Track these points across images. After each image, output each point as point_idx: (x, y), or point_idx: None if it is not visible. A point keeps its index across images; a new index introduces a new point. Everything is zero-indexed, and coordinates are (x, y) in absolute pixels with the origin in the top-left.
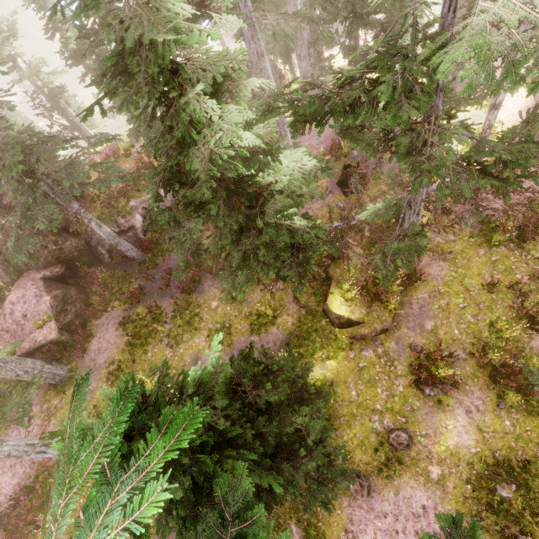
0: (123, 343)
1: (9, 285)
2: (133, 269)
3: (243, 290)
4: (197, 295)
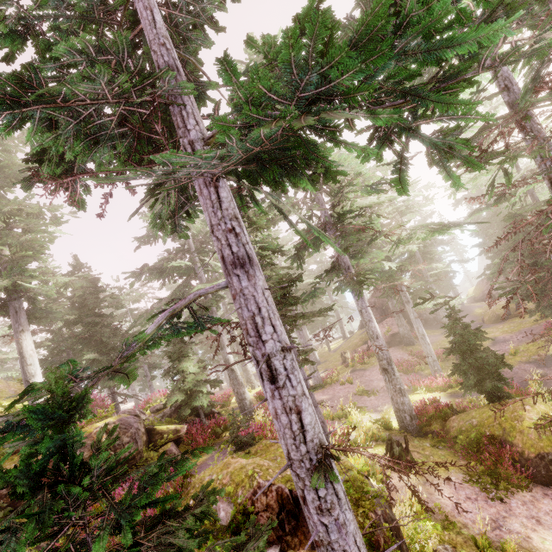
0: (441, 339)
1: (378, 322)
2: (437, 328)
3: (520, 320)
4: (486, 328)
